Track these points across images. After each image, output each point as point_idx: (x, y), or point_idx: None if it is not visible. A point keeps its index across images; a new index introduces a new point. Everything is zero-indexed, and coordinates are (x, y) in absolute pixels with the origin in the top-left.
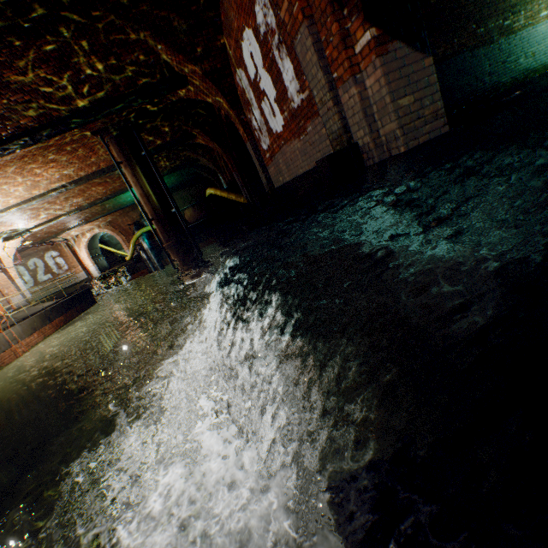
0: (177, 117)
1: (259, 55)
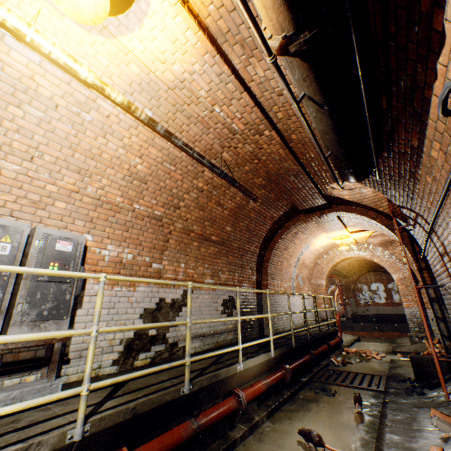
0: None
1: (383, 289)
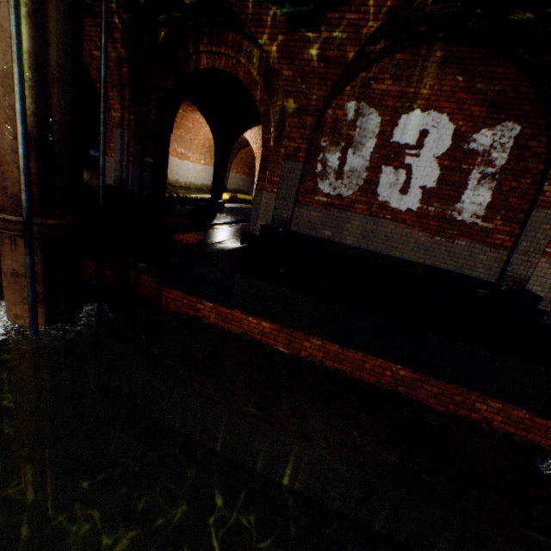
0: None
1: (443, 148)
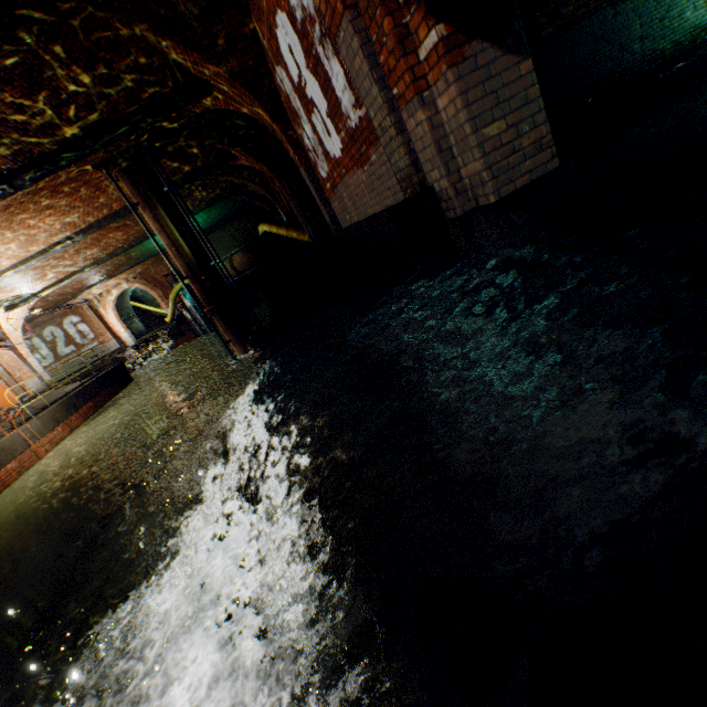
0: (207, 134)
1: (300, 50)
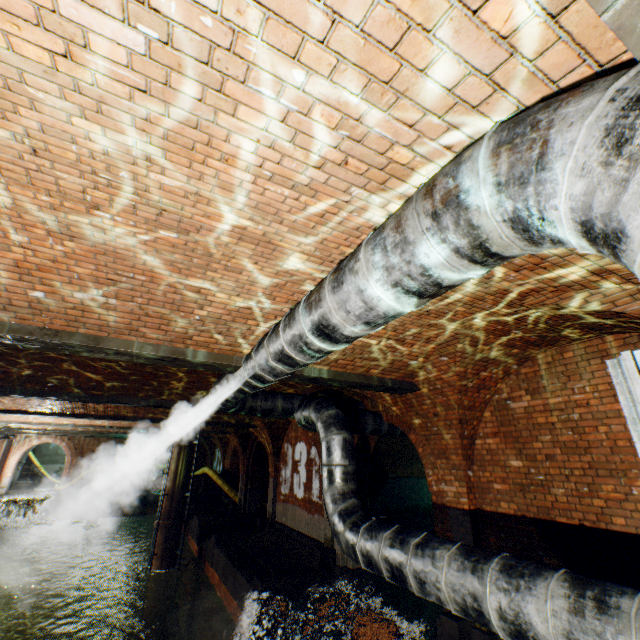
0: None
1: (305, 459)
